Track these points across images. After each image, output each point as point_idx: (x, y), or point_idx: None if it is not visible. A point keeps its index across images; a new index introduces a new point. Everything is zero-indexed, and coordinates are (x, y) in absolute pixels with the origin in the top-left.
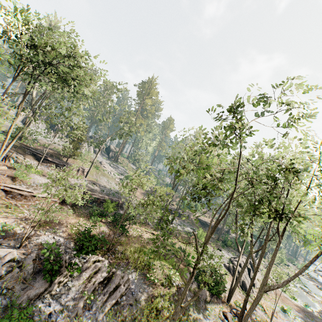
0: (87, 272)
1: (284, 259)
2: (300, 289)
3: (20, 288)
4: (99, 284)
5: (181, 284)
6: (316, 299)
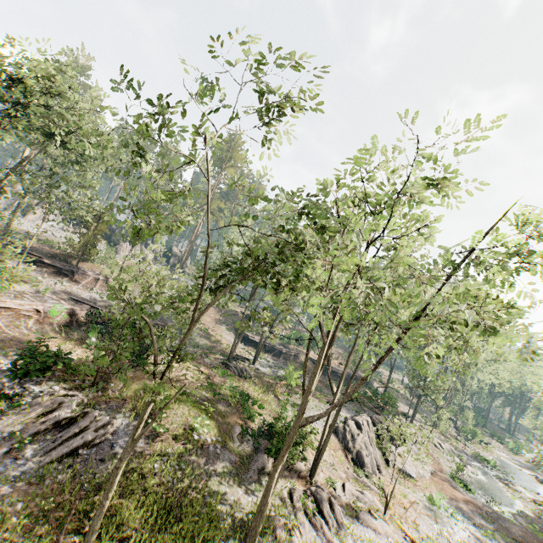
0: (35, 409)
1: (478, 432)
2: (493, 478)
3: None
4: (53, 427)
5: (213, 440)
6: (523, 496)
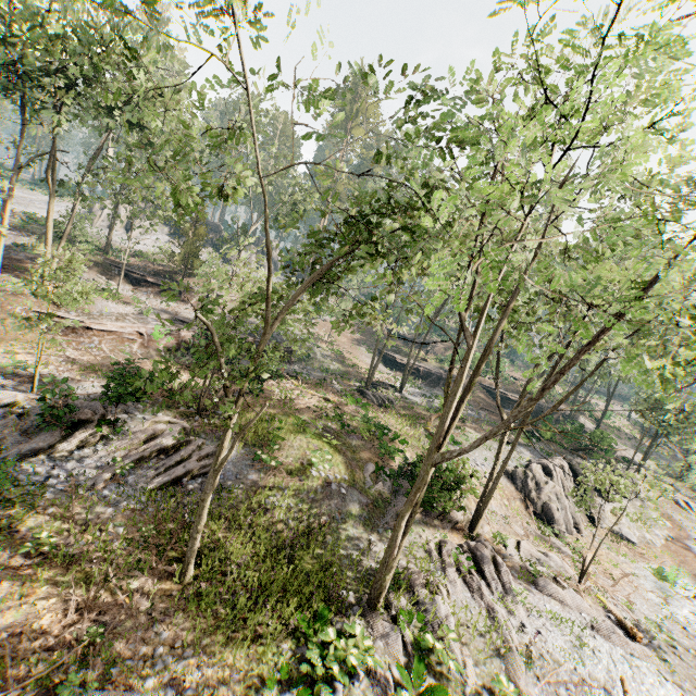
0: (136, 436)
1: None
2: None
3: (15, 440)
4: (155, 455)
5: (337, 477)
6: None
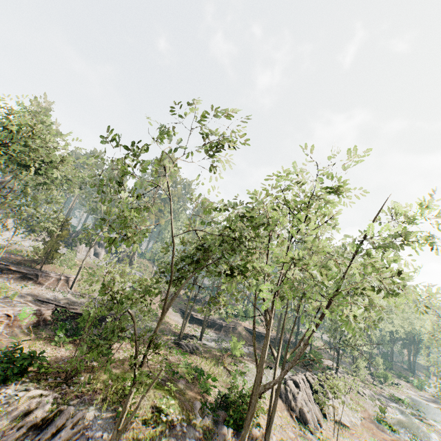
0: (12, 414)
1: (388, 375)
2: (409, 415)
3: None
4: (30, 430)
5: (178, 418)
6: (435, 428)
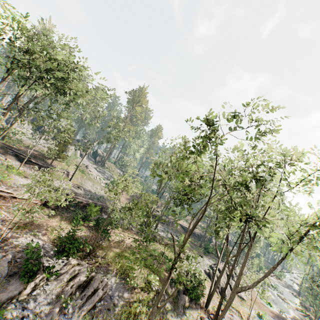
0: (65, 276)
1: (263, 267)
2: (276, 295)
3: None
4: (77, 288)
5: (160, 289)
6: (291, 306)
